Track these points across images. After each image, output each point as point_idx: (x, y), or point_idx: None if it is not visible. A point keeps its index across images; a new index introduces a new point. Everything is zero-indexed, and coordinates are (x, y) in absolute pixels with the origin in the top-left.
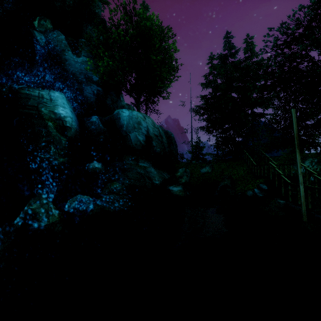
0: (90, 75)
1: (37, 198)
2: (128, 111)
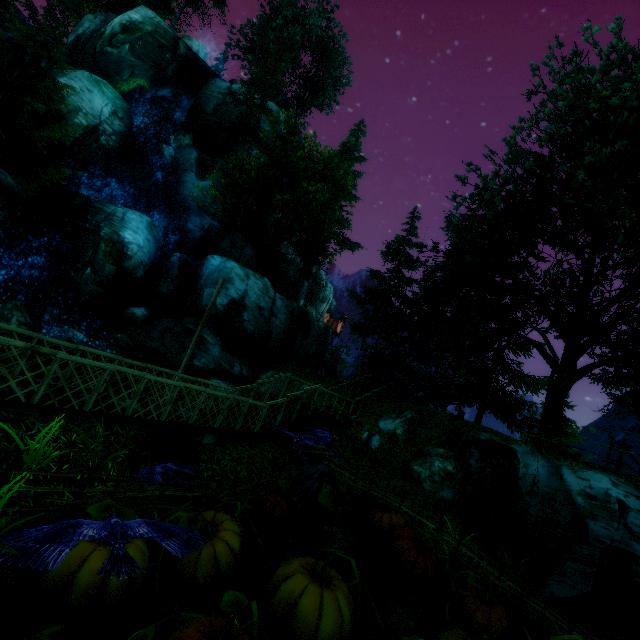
0: (206, 205)
1: (7, 301)
2: (220, 259)
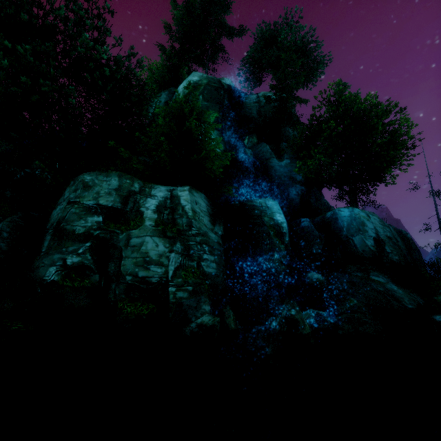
0: (293, 176)
1: (292, 304)
2: (346, 209)
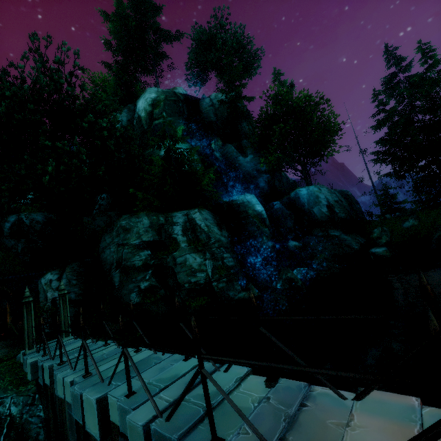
0: (259, 168)
1: (287, 270)
2: (304, 189)
